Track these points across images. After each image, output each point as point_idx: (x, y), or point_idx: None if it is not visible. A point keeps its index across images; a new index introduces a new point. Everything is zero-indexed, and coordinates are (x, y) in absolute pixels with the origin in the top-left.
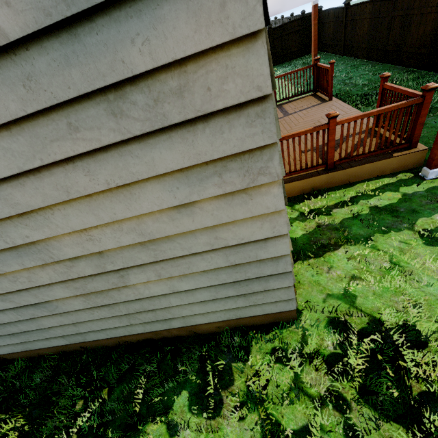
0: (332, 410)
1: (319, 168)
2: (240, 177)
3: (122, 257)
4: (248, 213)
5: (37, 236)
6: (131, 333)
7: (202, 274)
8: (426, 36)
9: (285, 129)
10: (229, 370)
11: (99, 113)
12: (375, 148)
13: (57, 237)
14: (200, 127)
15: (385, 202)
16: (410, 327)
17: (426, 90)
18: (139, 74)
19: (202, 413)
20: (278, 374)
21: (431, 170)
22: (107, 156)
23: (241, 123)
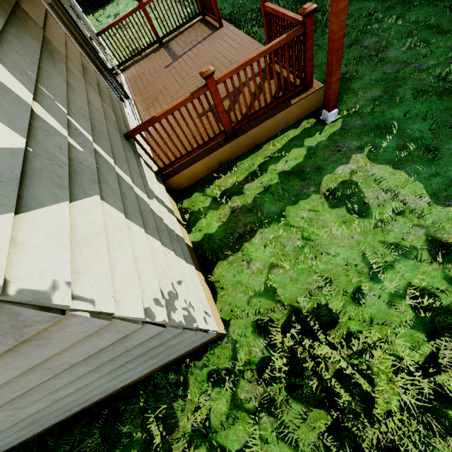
0: (267, 417)
1: (218, 138)
2: None
3: None
4: (62, 345)
5: None
6: (52, 423)
7: (75, 379)
8: None
9: (176, 82)
10: (172, 412)
11: None
12: (271, 99)
13: None
14: None
15: (292, 164)
16: (323, 308)
17: (304, 16)
18: None
19: None
20: (218, 399)
21: (330, 113)
22: None
23: None
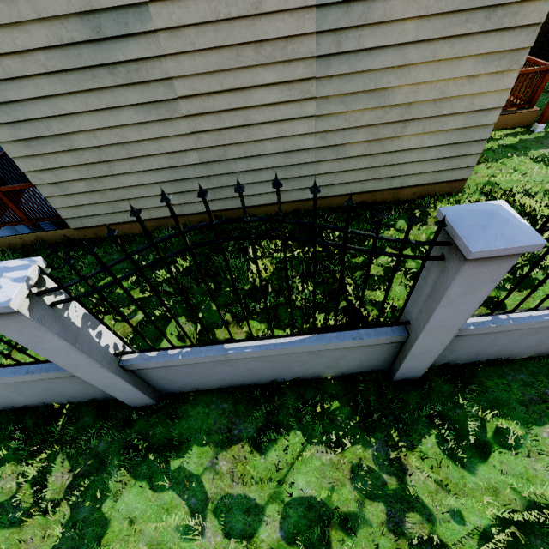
0: None
1: None
2: (507, 64)
3: (418, 110)
4: (496, 87)
5: (394, 84)
6: (361, 190)
7: (444, 133)
8: (543, 24)
9: None
10: (425, 212)
11: (481, 17)
12: (507, 103)
13: (400, 87)
14: (509, 32)
15: (508, 143)
16: (526, 192)
17: None
18: (506, 3)
19: (416, 225)
20: None
21: (540, 125)
22: (466, 39)
23: (524, 34)
